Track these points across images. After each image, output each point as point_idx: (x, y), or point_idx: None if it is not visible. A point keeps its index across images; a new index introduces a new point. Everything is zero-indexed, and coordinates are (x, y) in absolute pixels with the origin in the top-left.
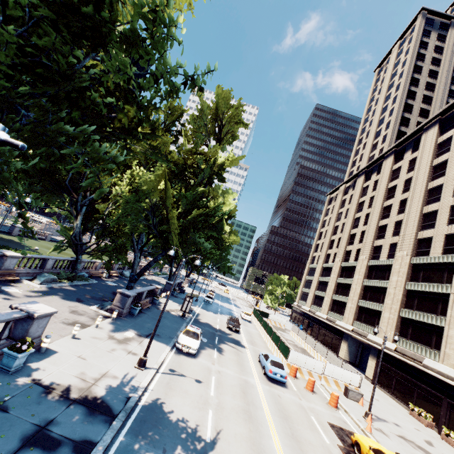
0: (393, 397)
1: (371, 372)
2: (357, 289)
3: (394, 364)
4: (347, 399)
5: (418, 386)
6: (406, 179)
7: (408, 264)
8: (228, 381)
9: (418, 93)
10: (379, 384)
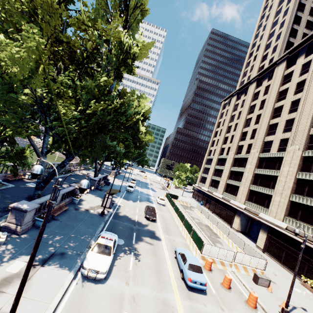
0: (283, 266)
1: (262, 243)
2: (249, 176)
3: (284, 240)
4: (257, 287)
5: (308, 260)
6: (299, 82)
7: (300, 156)
8: None
9: (306, 5)
10: (269, 254)
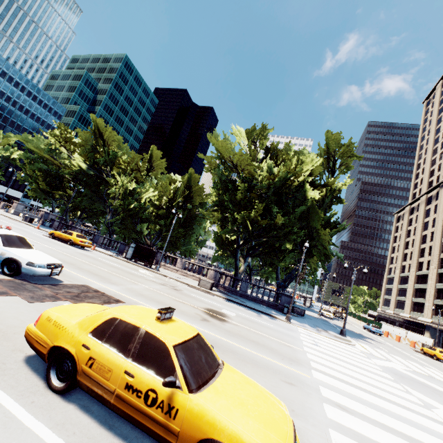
0: None
1: None
2: (431, 292)
3: None
4: None
5: None
6: None
7: None
8: (354, 328)
9: None
10: None
